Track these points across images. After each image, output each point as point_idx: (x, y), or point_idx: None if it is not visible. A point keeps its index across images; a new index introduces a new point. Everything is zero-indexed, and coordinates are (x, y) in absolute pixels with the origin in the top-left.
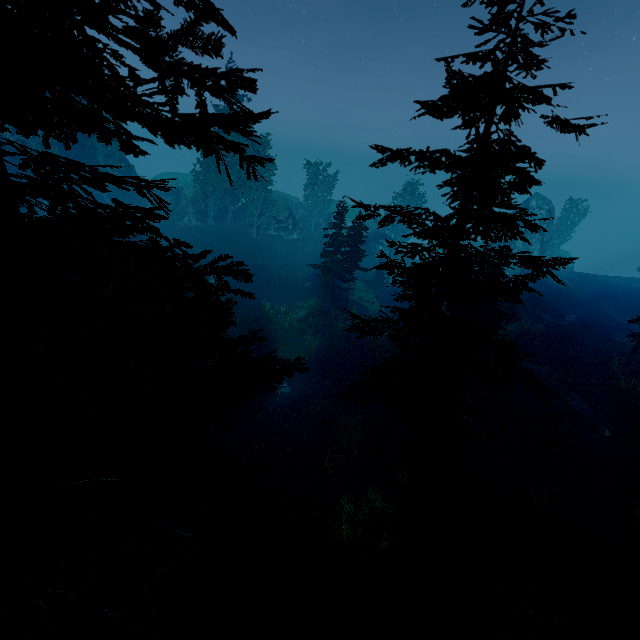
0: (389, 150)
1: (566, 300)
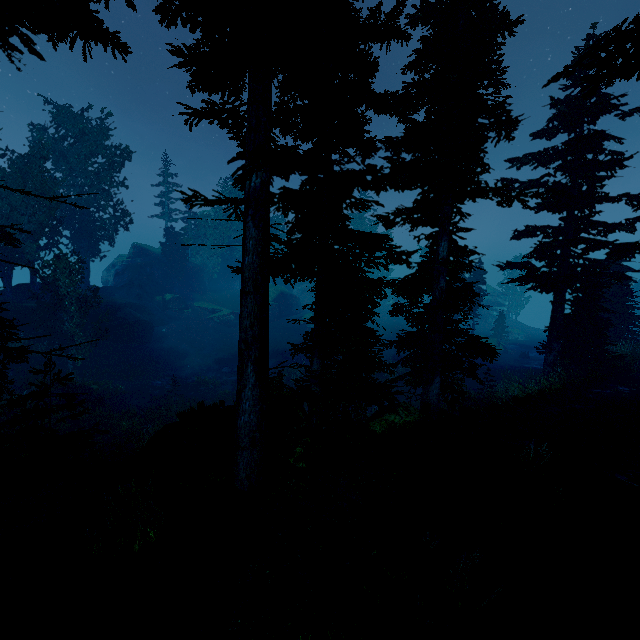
0: (517, 158)
1: None
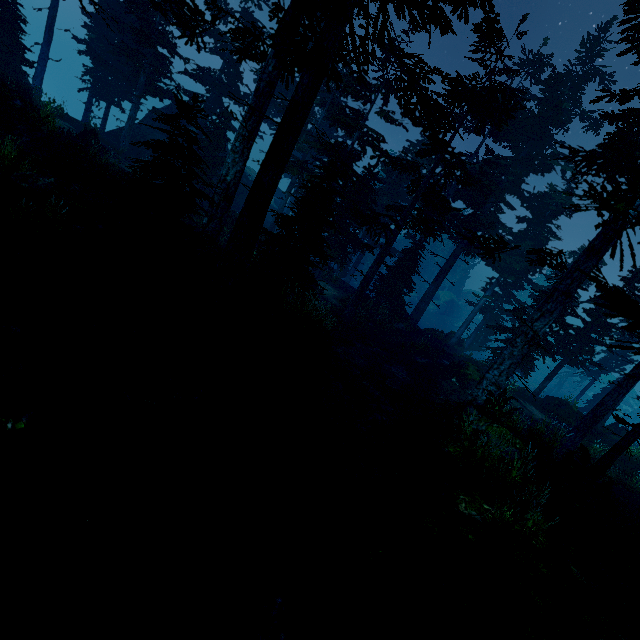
0: None
1: None
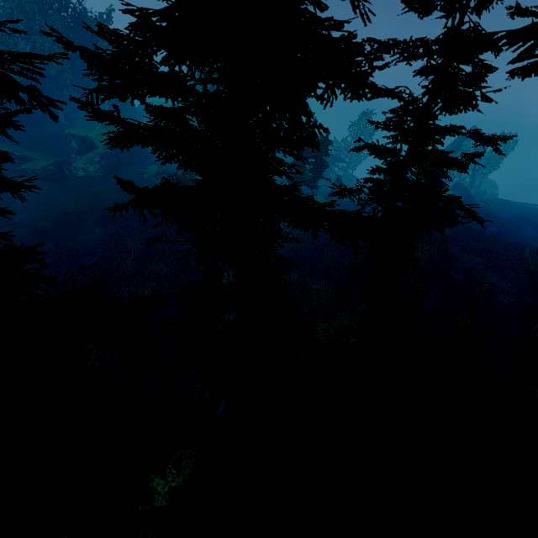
0: (378, 41)
1: (489, 217)
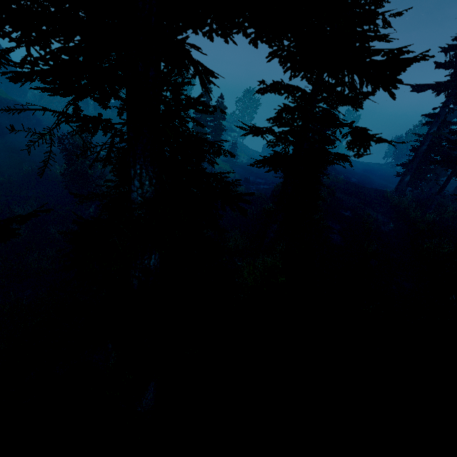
0: None
1: (349, 172)
